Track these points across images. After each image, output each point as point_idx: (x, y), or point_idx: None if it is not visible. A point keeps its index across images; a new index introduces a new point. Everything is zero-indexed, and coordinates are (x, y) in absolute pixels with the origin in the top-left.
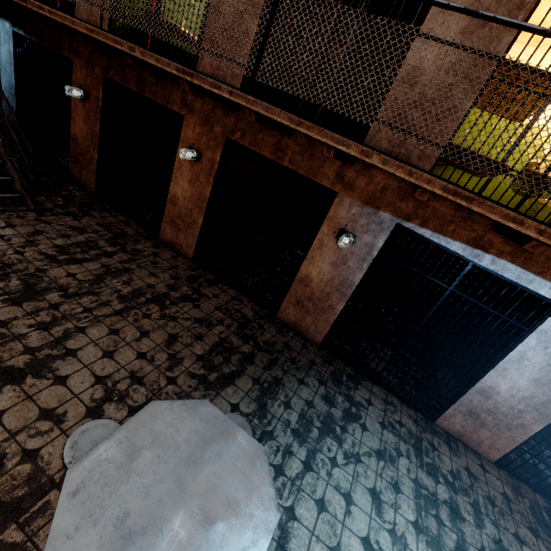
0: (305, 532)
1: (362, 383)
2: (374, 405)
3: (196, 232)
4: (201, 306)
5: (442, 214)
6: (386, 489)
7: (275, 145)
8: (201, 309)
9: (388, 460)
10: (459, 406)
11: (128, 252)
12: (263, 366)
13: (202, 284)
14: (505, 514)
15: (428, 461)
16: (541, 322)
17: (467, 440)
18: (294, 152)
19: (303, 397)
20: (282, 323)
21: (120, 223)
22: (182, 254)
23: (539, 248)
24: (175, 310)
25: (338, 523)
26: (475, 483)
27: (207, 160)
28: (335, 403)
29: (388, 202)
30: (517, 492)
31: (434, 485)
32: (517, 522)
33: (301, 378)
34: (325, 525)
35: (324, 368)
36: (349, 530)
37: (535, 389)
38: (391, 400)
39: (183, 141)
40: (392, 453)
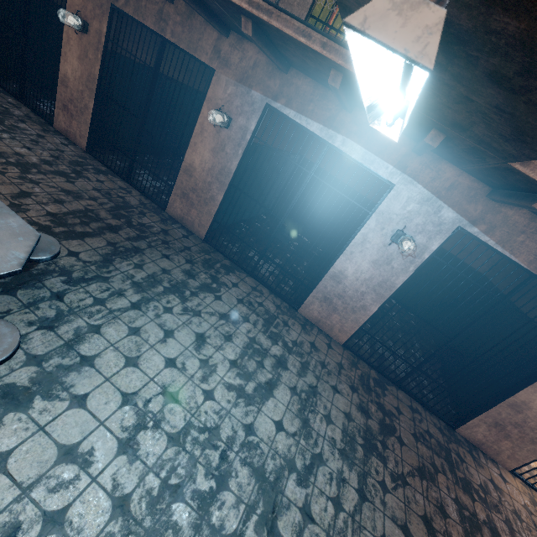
0: (104, 343)
1: (235, 273)
2: (240, 288)
3: (88, 119)
4: (77, 183)
5: (304, 93)
6: (217, 337)
7: (158, 14)
8: (75, 185)
9: (231, 321)
10: (316, 293)
11: (4, 125)
12: (127, 237)
13: (88, 170)
14: (332, 374)
15: (274, 330)
16: (379, 203)
17: (322, 326)
18: (176, 23)
19: (161, 266)
20: (170, 217)
21: (8, 104)
22: (76, 145)
23: (337, 80)
24: (40, 177)
25: (147, 345)
26: (315, 352)
27: (94, 32)
28: (196, 277)
29: (259, 80)
30: (354, 365)
31: (270, 345)
32: (341, 380)
33: (168, 254)
34: (131, 343)
35: (198, 255)
36: (156, 351)
37: (374, 271)
38: (260, 289)
39: (70, 8)
40: (238, 318)
